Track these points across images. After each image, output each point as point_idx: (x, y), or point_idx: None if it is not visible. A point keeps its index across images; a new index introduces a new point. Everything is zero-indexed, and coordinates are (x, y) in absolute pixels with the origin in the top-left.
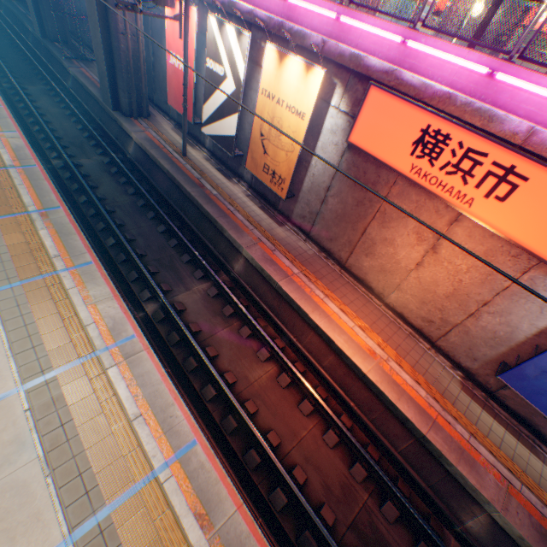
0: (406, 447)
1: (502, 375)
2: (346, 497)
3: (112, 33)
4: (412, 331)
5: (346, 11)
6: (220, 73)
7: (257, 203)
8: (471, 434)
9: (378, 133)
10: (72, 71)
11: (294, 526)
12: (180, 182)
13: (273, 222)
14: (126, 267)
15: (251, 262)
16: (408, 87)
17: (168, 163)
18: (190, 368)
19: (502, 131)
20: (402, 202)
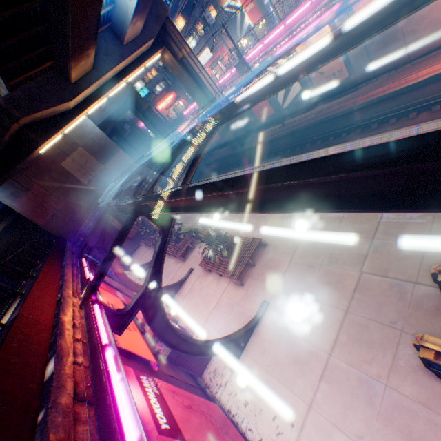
0: None
1: None
2: None
3: None
4: None
5: None
6: None
7: (334, 100)
8: None
9: (366, 2)
10: (211, 161)
11: None
12: (295, 128)
13: (350, 94)
14: None
15: (361, 107)
16: None
17: (282, 132)
18: None
19: None
20: None
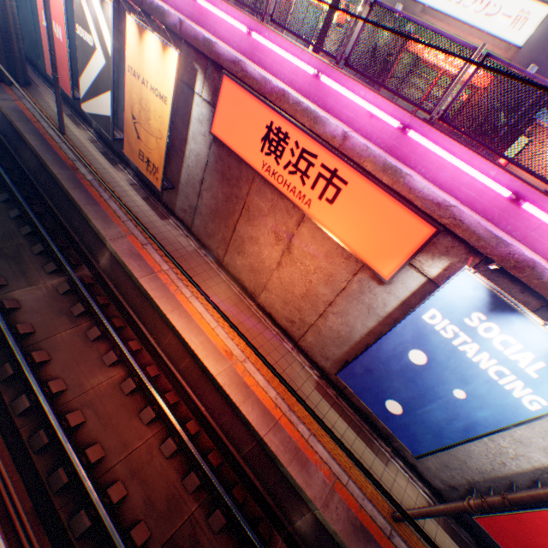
0: (250, 450)
1: (340, 374)
2: (171, 510)
3: None
4: (279, 331)
5: None
6: (91, 44)
7: (142, 194)
8: (312, 433)
9: (234, 126)
10: None
11: None
12: (47, 162)
13: (155, 215)
14: None
15: (116, 256)
16: (253, 80)
17: (37, 140)
18: (3, 377)
19: (325, 133)
20: (262, 200)
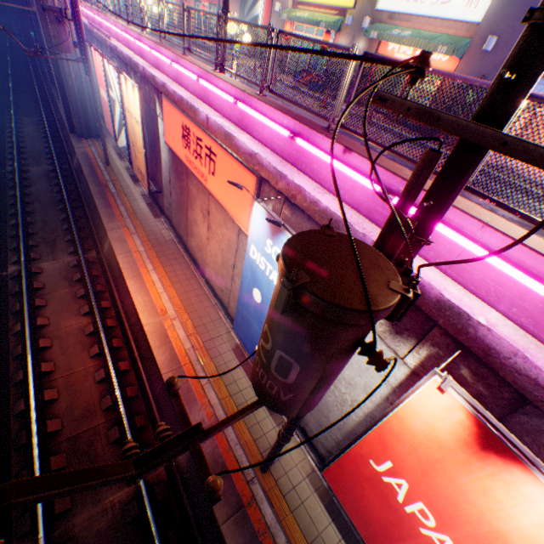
0: (160, 389)
1: (234, 327)
2: (84, 418)
3: (63, 75)
4: (217, 301)
5: (157, 47)
6: (115, 99)
7: (148, 201)
8: (211, 382)
9: (172, 133)
10: (59, 106)
11: (21, 428)
12: (89, 183)
13: (151, 215)
14: (15, 240)
15: (111, 242)
16: (171, 95)
17: (90, 170)
18: (14, 311)
19: (201, 120)
20: (193, 186)
